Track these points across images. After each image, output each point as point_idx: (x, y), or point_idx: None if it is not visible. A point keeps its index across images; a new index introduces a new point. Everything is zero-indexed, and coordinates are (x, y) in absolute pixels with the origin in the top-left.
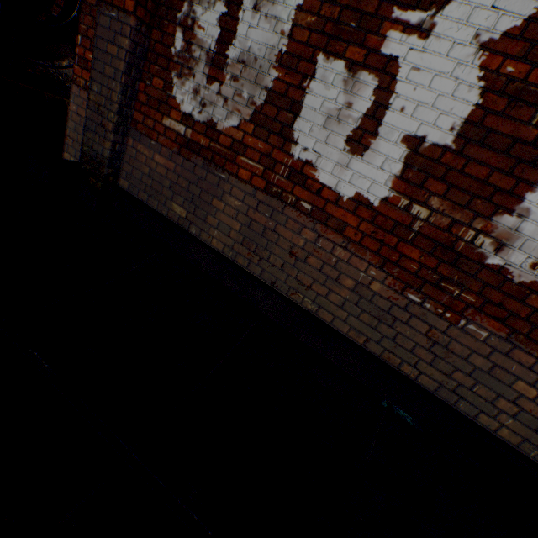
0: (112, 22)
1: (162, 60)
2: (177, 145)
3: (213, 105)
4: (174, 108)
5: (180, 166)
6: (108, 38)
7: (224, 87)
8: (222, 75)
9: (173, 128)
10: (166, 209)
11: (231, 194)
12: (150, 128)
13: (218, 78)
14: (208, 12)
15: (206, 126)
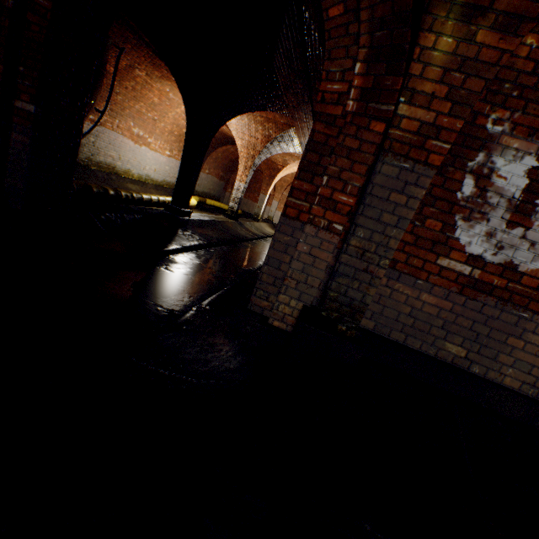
0: (401, 172)
1: (441, 203)
2: (457, 284)
3: (514, 248)
4: (455, 248)
5: (459, 304)
6: (392, 186)
7: (529, 232)
8: (528, 220)
9: (452, 267)
10: (433, 349)
11: (534, 332)
12: (416, 267)
13: (522, 223)
14: (511, 163)
15: (502, 267)
